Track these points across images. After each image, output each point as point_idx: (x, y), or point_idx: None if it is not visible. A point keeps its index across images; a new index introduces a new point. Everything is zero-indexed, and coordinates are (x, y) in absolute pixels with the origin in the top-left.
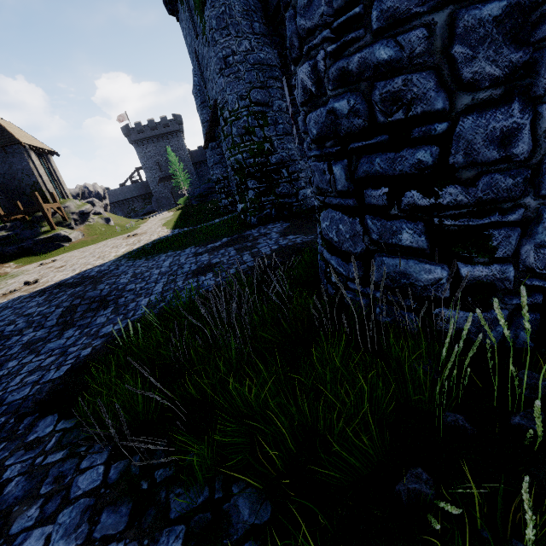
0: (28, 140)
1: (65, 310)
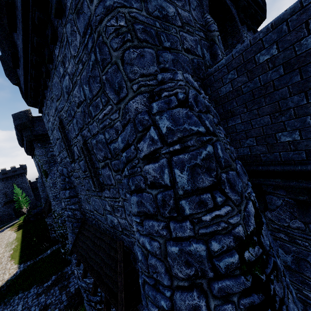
0: None
1: None
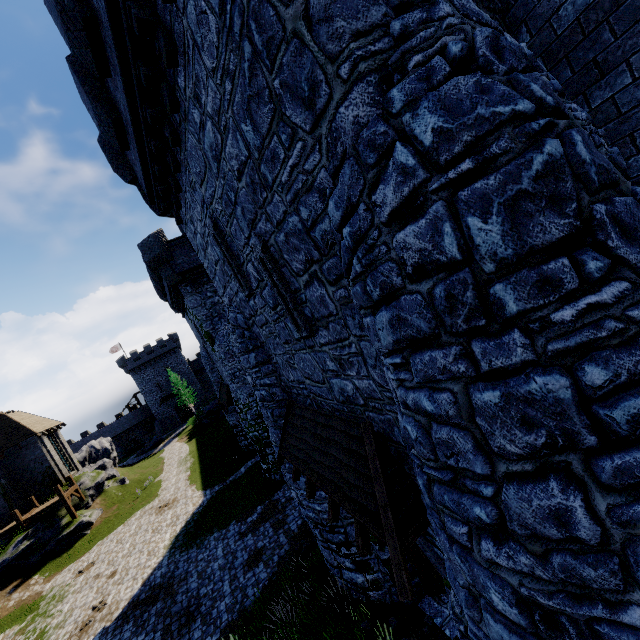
0: (40, 425)
1: (163, 633)
